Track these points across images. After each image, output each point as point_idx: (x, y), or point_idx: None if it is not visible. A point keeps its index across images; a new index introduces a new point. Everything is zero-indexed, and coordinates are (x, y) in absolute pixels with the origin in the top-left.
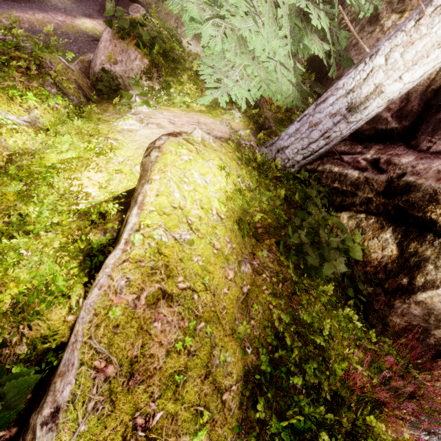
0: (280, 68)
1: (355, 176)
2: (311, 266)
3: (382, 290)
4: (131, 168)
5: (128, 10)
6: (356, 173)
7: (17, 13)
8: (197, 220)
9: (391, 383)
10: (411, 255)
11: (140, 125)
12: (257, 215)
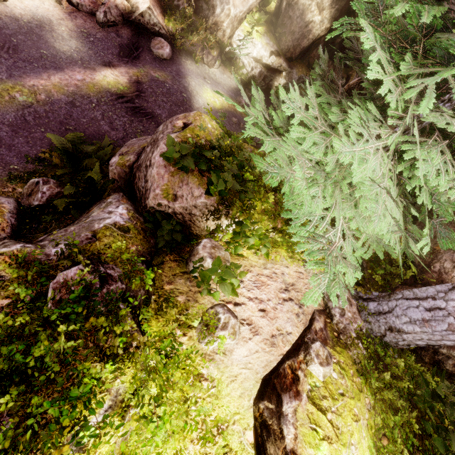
0: (394, 223)
1: None
2: None
3: None
4: (242, 440)
5: (150, 46)
6: None
7: (31, 80)
8: None
9: None
10: None
11: (234, 341)
12: None
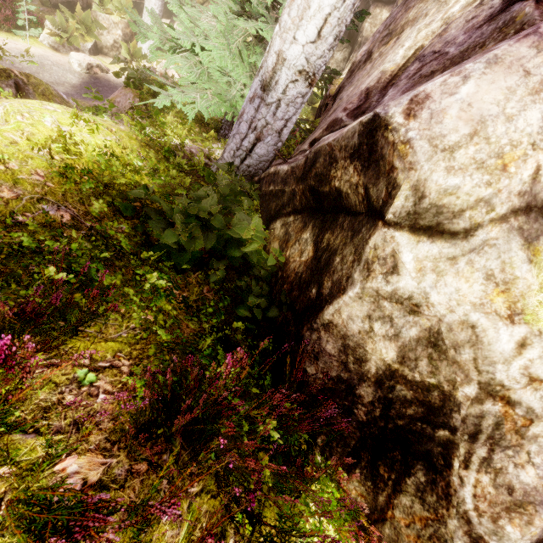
0: (244, 89)
1: (285, 170)
2: (165, 243)
3: (293, 315)
4: None
5: None
6: (286, 167)
7: (96, 103)
8: (6, 141)
9: (178, 406)
10: (324, 251)
11: None
12: (121, 179)
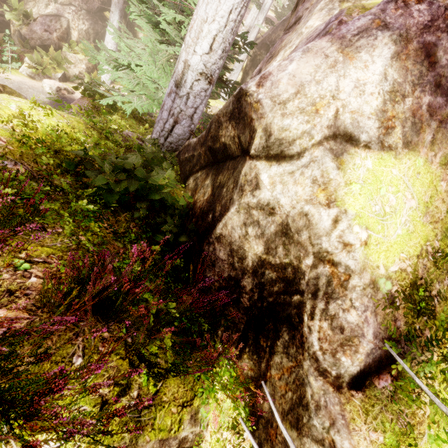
0: None
1: (194, 141)
2: (99, 188)
3: (198, 237)
4: None
5: None
6: (195, 139)
7: None
8: None
9: (94, 286)
10: (217, 188)
11: None
12: (68, 147)
